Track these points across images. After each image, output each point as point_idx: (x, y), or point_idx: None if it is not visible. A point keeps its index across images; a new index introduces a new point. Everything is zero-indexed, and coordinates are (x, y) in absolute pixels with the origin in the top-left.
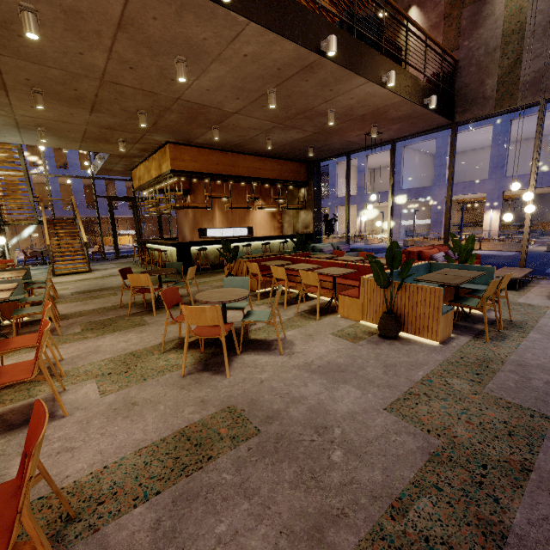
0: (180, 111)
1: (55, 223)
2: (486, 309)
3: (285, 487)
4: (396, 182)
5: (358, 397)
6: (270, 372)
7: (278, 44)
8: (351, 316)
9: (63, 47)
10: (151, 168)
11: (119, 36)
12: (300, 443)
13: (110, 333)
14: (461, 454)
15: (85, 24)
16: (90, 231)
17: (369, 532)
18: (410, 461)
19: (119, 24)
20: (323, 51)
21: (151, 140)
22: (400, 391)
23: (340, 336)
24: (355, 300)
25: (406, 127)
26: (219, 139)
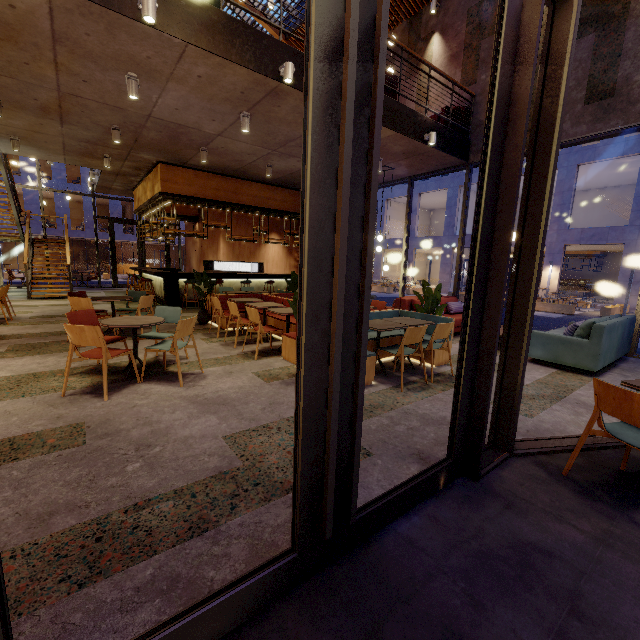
0: (157, 129)
1: (42, 242)
2: (441, 363)
3: (58, 484)
4: (450, 226)
5: (211, 425)
6: (151, 399)
7: (228, 67)
8: (290, 358)
9: (5, 56)
10: (147, 188)
11: (59, 49)
12: (111, 455)
13: (32, 355)
14: (249, 474)
15: (19, 35)
16: (103, 256)
17: (94, 519)
18: (194, 476)
19: (53, 37)
20: (283, 77)
21: (140, 158)
22: (258, 424)
23: (260, 375)
24: (293, 341)
25: (418, 164)
26: (215, 162)
